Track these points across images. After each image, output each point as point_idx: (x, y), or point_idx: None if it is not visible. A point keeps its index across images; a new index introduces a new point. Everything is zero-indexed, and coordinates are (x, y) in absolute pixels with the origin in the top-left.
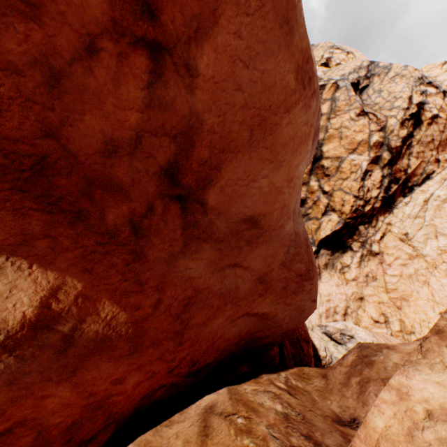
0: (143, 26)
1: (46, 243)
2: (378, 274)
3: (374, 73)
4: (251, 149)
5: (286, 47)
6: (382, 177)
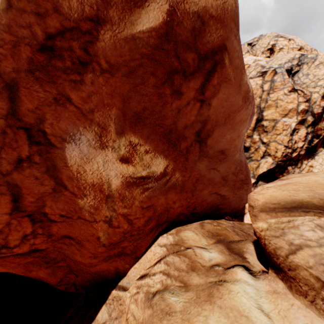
0: (200, 97)
1: (167, 152)
2: None
3: (304, 62)
4: (224, 125)
5: (239, 93)
6: (306, 133)
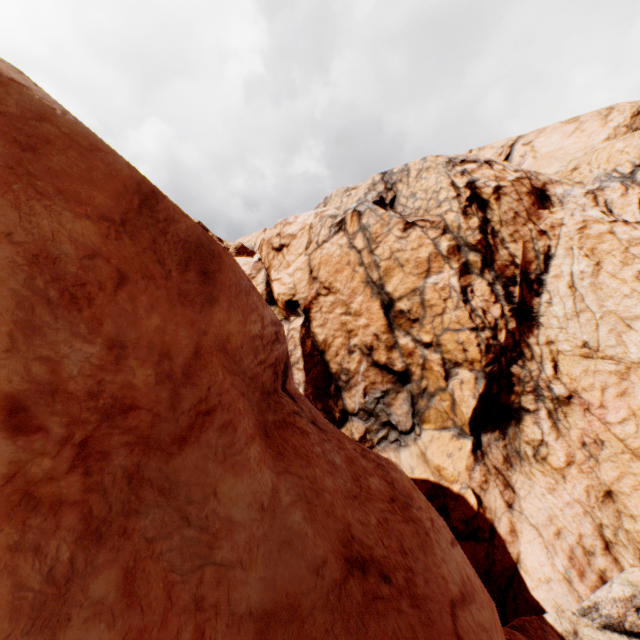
0: None
1: None
2: (598, 432)
3: (394, 181)
4: None
5: None
6: (489, 285)
